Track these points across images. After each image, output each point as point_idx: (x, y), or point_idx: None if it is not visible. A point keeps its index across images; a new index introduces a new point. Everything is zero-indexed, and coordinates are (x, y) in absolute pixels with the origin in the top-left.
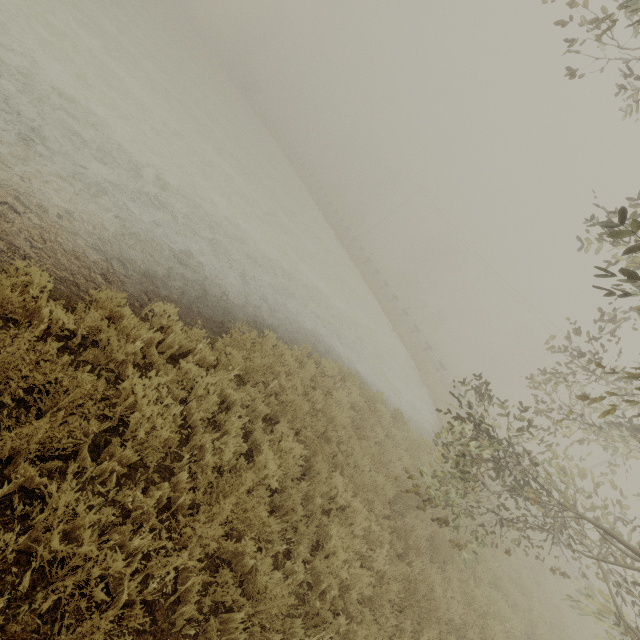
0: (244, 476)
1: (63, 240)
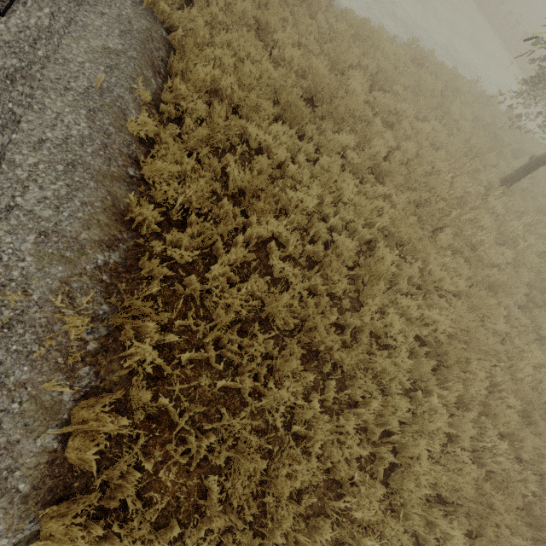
0: (419, 72)
1: (341, 9)
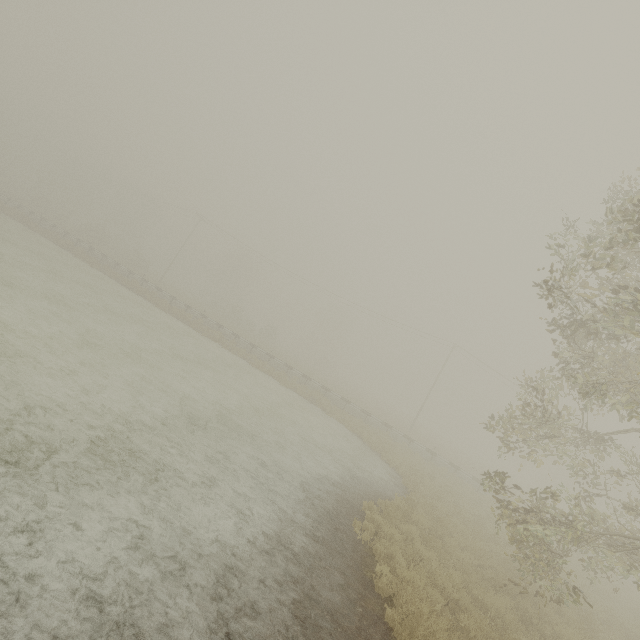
0: None
1: None
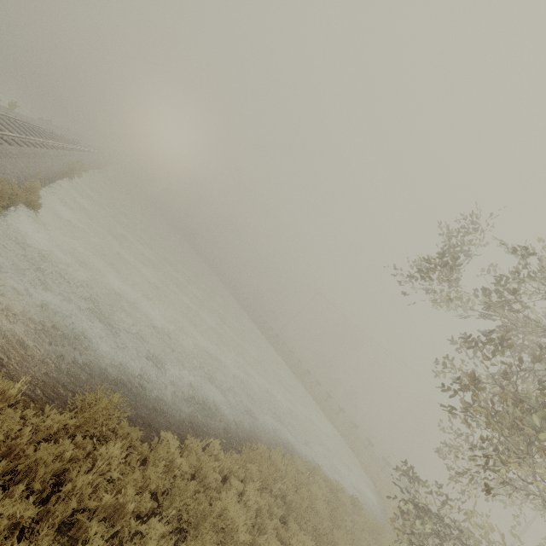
0: None
1: (155, 405)
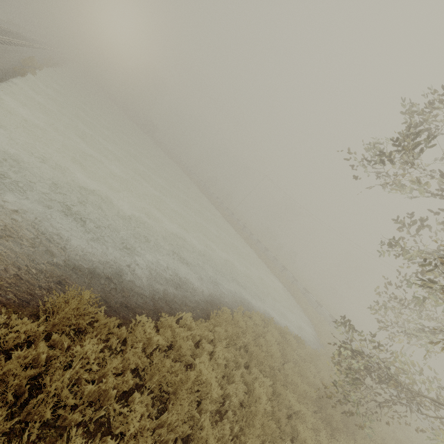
0: (258, 407)
1: (131, 288)
